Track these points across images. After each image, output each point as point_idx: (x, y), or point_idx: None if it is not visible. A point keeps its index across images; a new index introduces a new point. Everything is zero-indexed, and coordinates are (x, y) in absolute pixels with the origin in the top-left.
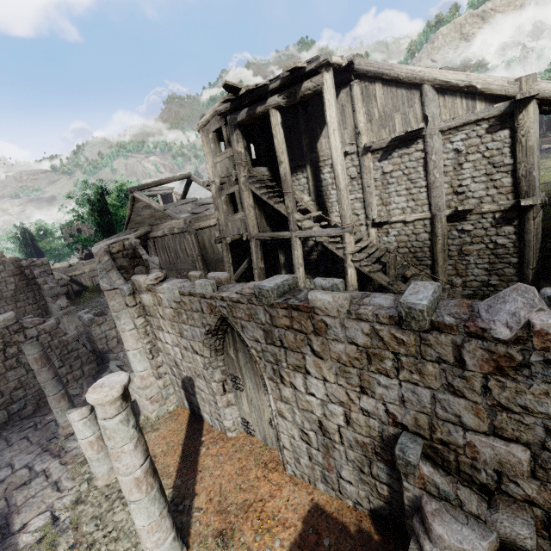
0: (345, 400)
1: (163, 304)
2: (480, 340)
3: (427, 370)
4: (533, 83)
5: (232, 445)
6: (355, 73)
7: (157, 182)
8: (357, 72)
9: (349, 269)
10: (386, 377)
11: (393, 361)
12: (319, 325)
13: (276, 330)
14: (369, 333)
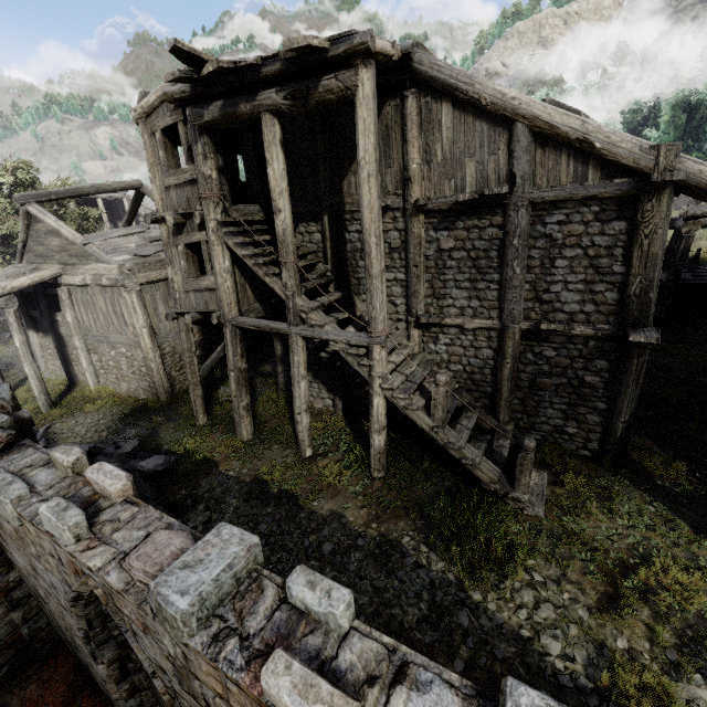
0: None
1: None
2: None
3: None
4: (675, 157)
5: None
6: (413, 77)
7: (75, 189)
8: (416, 76)
9: (376, 399)
10: None
11: None
12: None
13: (198, 683)
14: None
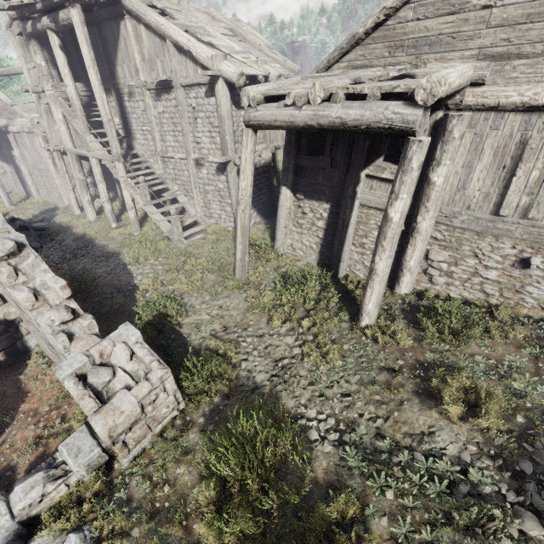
0: None
1: None
2: None
3: None
4: (219, 62)
5: None
6: (125, 8)
7: (10, 70)
8: (125, 8)
9: (124, 191)
10: None
11: None
12: None
13: None
14: None
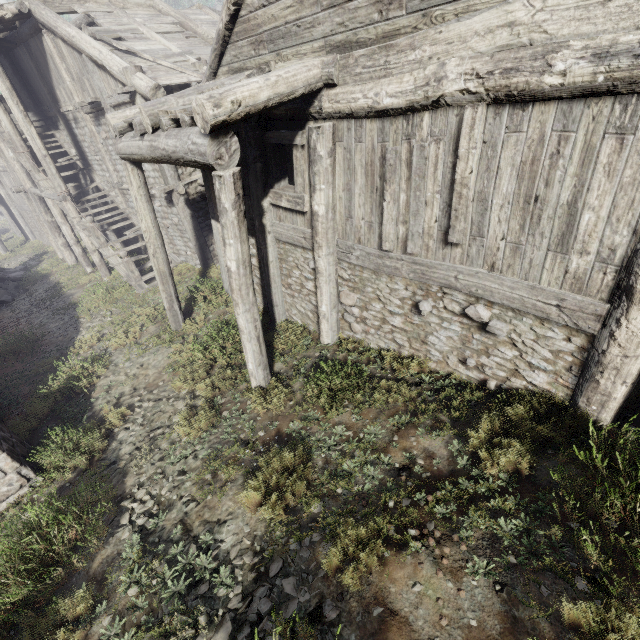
0: None
1: None
2: None
3: None
4: (132, 76)
5: None
6: (39, 22)
7: None
8: (39, 21)
9: (80, 233)
10: None
11: None
12: None
13: None
14: None
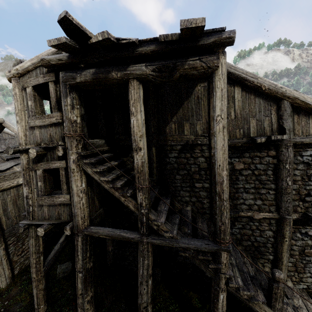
0: None
1: None
2: None
3: None
4: None
5: None
6: None
7: None
8: None
9: (222, 294)
10: None
11: None
12: None
13: None
14: None
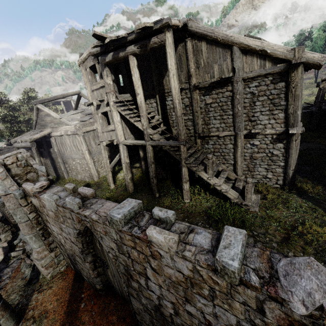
0: (175, 302)
1: (46, 207)
2: (279, 304)
3: (235, 306)
4: (302, 52)
5: (102, 302)
6: (189, 33)
7: (54, 97)
8: (190, 32)
9: (183, 168)
10: (205, 299)
11: (210, 291)
12: (155, 253)
13: (125, 246)
14: (192, 270)
